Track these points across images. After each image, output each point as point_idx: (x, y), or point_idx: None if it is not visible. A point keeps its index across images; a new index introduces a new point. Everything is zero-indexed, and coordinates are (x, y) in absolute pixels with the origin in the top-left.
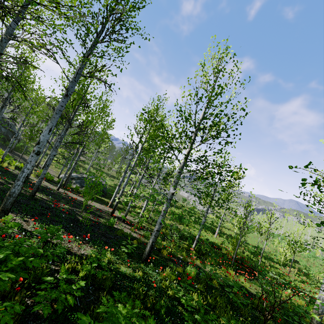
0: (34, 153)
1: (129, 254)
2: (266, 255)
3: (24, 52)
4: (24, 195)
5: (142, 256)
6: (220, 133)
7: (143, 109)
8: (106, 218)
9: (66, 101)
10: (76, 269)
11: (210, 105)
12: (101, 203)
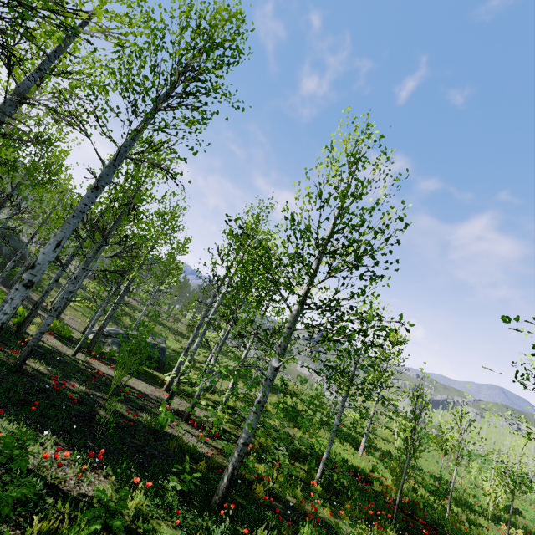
0: (22, 284)
1: (186, 494)
2: (458, 496)
3: (48, 127)
4: (3, 363)
5: (211, 500)
6: (361, 258)
7: (227, 214)
8: (153, 413)
9: (94, 197)
10: (57, 533)
11: (344, 213)
12: (152, 382)
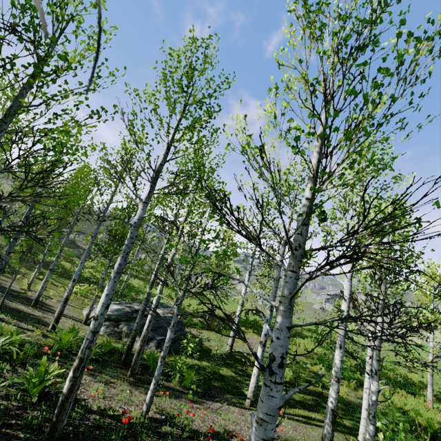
0: None
1: None
2: None
3: None
4: None
5: None
6: None
7: None
8: None
9: None
10: None
11: None
12: (220, 391)
